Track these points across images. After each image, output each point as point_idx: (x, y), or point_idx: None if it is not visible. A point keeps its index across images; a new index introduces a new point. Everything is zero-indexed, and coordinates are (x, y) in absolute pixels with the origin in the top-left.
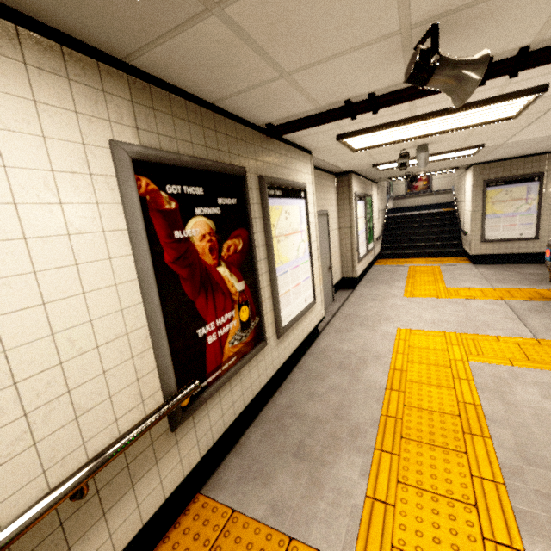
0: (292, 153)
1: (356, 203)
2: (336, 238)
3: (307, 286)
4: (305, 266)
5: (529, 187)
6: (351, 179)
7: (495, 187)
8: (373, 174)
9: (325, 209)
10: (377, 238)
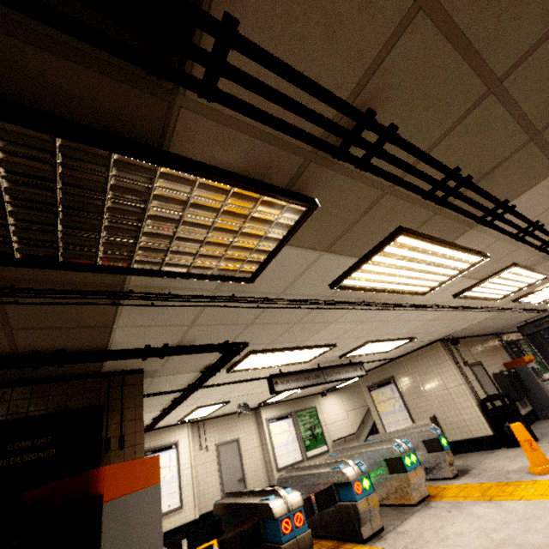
0: (167, 430)
1: (268, 425)
2: (257, 453)
3: (173, 497)
4: (171, 485)
5: (391, 388)
6: (260, 411)
7: (374, 390)
8: (293, 397)
9: (237, 437)
10: (333, 440)
